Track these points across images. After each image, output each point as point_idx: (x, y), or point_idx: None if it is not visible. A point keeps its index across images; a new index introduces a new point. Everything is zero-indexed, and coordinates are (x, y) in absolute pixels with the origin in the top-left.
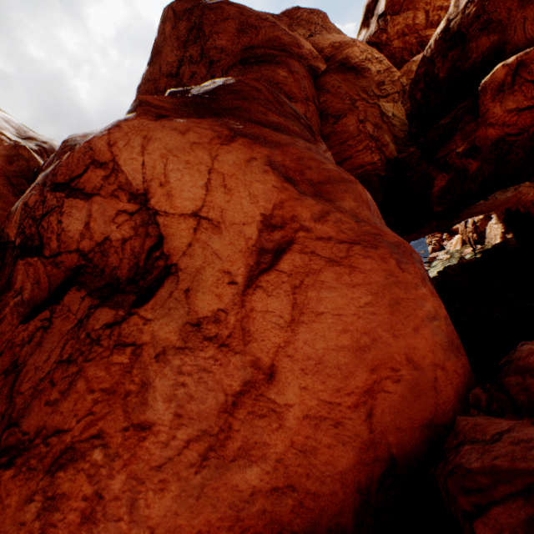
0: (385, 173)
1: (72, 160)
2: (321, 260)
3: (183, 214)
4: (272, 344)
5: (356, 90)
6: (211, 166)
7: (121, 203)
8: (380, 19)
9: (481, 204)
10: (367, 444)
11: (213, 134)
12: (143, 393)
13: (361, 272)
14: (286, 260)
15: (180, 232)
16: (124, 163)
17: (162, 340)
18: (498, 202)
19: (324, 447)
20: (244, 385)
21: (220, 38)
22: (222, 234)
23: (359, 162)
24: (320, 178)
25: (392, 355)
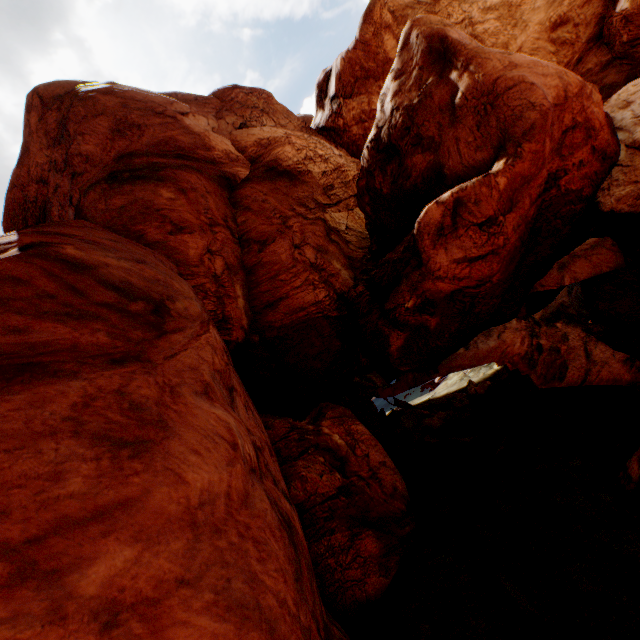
0: (338, 313)
1: None
2: None
3: None
4: None
5: (289, 203)
6: None
7: None
8: (334, 102)
9: (462, 355)
10: None
11: None
12: None
13: None
14: None
15: None
16: None
17: None
18: (480, 353)
19: None
20: None
21: (87, 141)
22: None
23: (298, 302)
24: (32, 530)
25: None
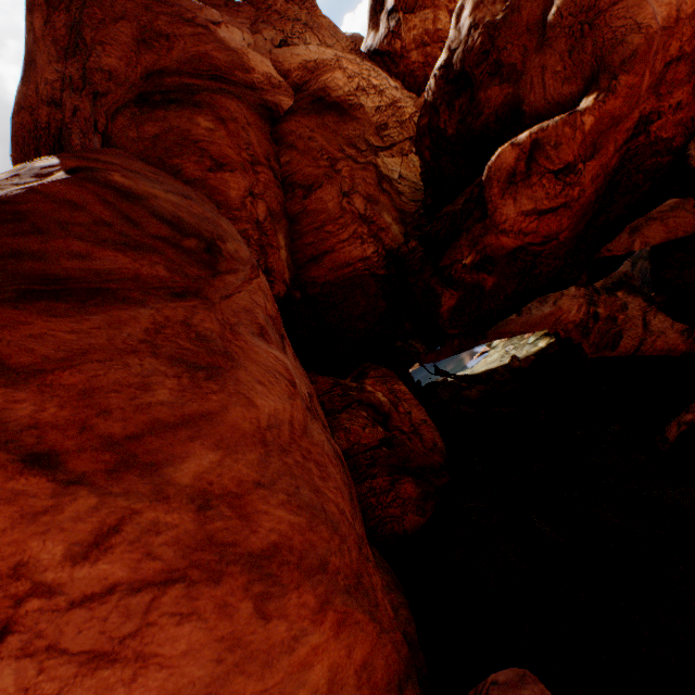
0: (385, 271)
1: None
2: (69, 664)
3: None
4: None
5: (339, 143)
6: None
7: None
8: (391, 17)
9: (513, 321)
10: None
11: None
12: None
13: (163, 664)
14: None
15: None
16: None
17: None
18: (533, 320)
19: None
20: None
21: (108, 53)
22: None
23: (344, 257)
24: (131, 428)
25: None
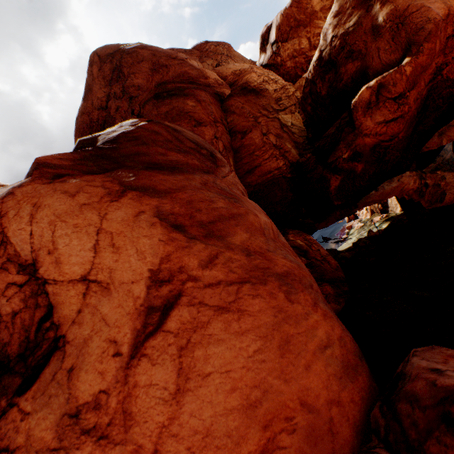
0: (290, 175)
1: None
2: (210, 310)
3: (72, 280)
4: (155, 424)
5: (257, 108)
6: (100, 226)
7: (10, 275)
8: (274, 46)
9: (373, 194)
10: None
11: (104, 191)
12: None
13: (250, 315)
14: (174, 317)
15: (70, 299)
16: (13, 234)
17: (36, 442)
18: (386, 192)
19: None
20: None
21: (137, 77)
22: (111, 296)
23: (267, 168)
24: (210, 218)
25: (285, 403)
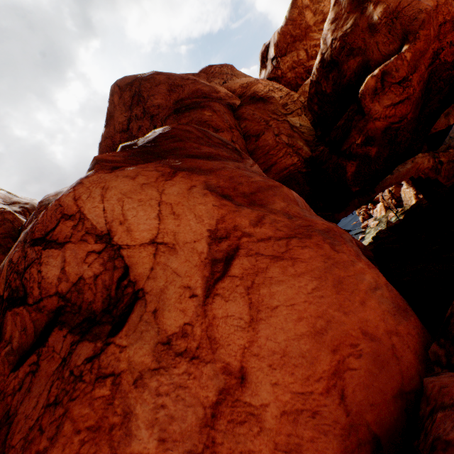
0: (305, 170)
1: (46, 217)
2: (266, 259)
3: (143, 244)
4: (238, 346)
5: (267, 113)
6: (160, 199)
7: (89, 245)
8: (273, 61)
9: (389, 178)
10: (347, 428)
11: (158, 174)
12: (126, 423)
13: (302, 261)
14: (236, 265)
15: (142, 259)
16: (88, 211)
17: (138, 365)
18: (402, 174)
19: (307, 442)
20: (219, 393)
21: (156, 98)
22: (178, 254)
23: (282, 165)
24: (251, 190)
25: (348, 332)
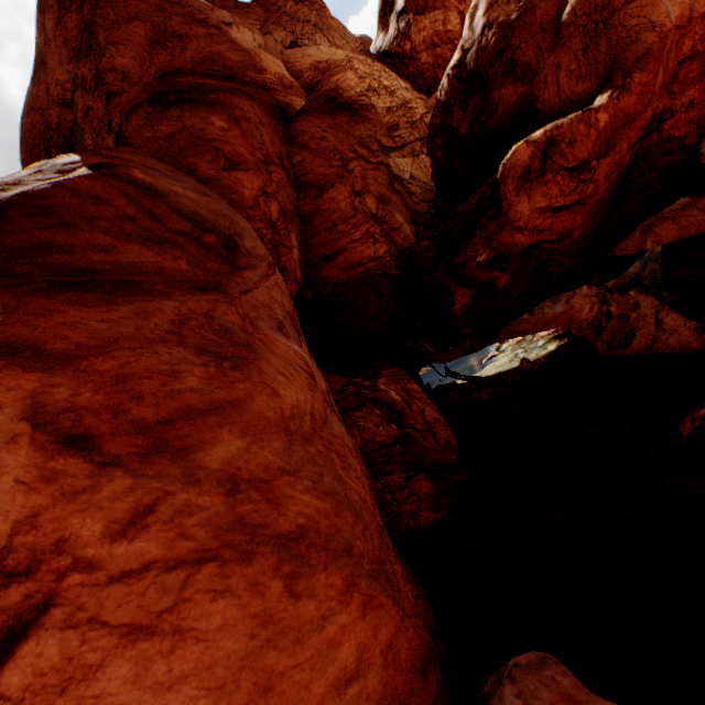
0: (397, 271)
1: None
2: (110, 635)
3: None
4: None
5: (351, 143)
6: None
7: None
8: (401, 18)
9: (526, 320)
10: None
11: None
12: None
13: (199, 638)
14: (23, 659)
15: None
16: None
17: None
18: (546, 319)
19: None
20: None
21: (121, 54)
22: None
23: (356, 257)
24: (162, 414)
25: None
